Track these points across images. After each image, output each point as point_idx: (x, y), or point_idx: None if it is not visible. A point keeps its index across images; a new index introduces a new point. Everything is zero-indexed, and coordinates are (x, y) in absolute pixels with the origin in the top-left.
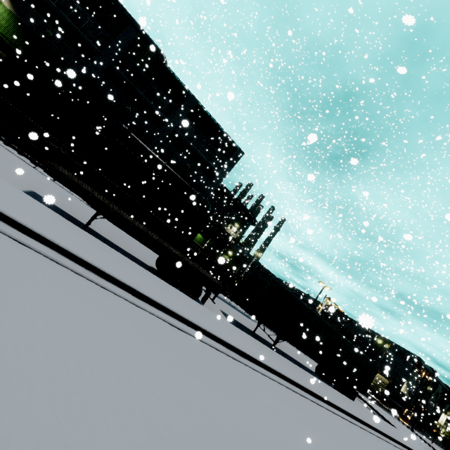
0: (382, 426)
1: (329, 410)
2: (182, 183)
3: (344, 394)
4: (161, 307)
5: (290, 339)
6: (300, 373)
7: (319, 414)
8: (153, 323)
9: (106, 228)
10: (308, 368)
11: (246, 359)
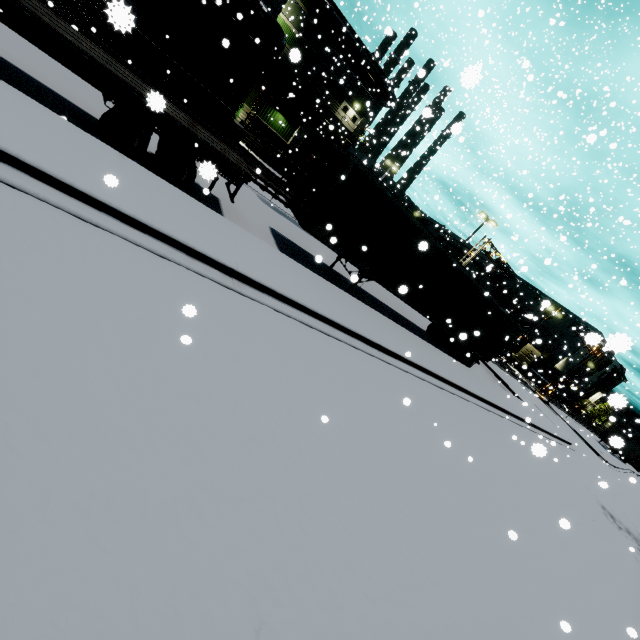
0: (495, 396)
1: (402, 370)
2: None
3: (457, 359)
4: None
5: (380, 279)
6: (377, 323)
7: (370, 371)
8: None
9: None
10: (416, 325)
11: (237, 281)
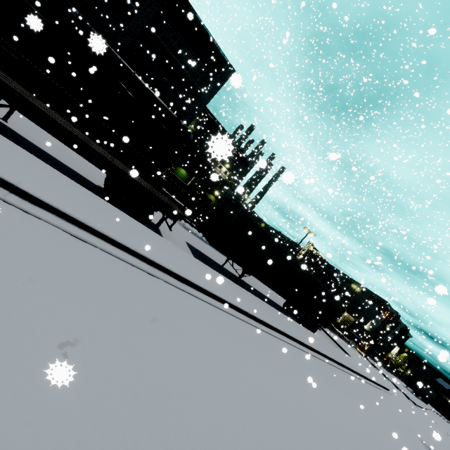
0: (335, 354)
1: (279, 339)
2: (157, 101)
3: (306, 327)
4: (59, 213)
5: (256, 275)
6: (258, 305)
7: (263, 342)
8: (30, 226)
9: (42, 136)
10: (276, 303)
11: (186, 285)
